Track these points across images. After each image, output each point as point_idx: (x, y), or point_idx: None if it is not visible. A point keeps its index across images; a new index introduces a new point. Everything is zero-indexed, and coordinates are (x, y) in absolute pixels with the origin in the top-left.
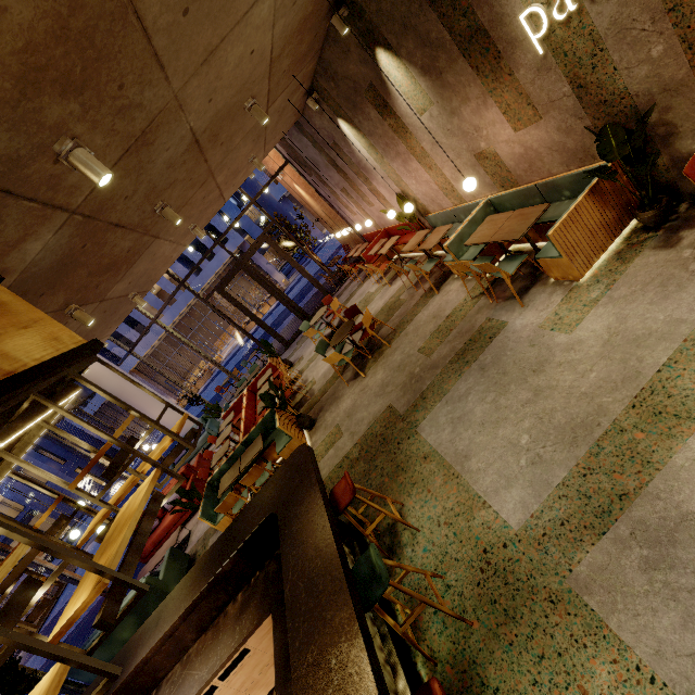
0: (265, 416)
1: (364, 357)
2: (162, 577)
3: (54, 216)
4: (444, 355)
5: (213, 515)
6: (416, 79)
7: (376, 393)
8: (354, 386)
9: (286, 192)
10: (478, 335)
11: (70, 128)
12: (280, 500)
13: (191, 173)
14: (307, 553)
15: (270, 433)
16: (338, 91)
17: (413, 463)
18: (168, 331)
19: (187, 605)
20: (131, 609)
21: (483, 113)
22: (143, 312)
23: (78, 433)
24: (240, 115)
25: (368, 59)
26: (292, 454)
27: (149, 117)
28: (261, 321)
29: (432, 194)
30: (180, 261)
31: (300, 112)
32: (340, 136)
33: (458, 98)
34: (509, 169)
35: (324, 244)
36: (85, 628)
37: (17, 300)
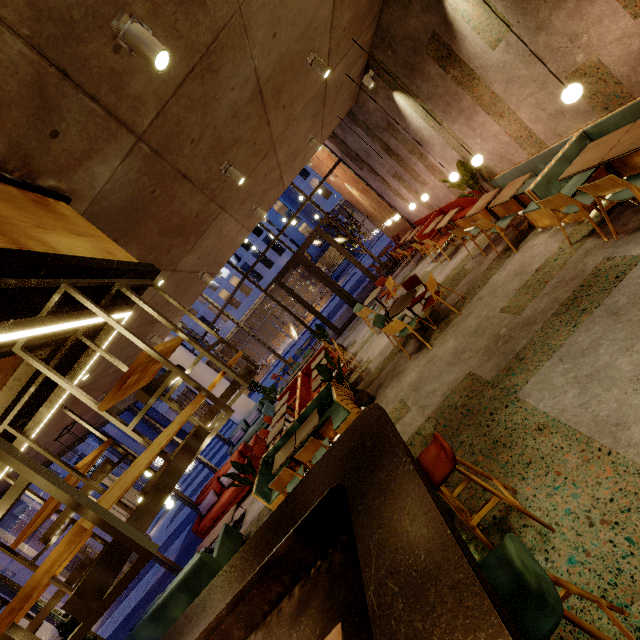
0: (320, 391)
1: (427, 330)
2: (215, 554)
3: (120, 136)
4: (542, 309)
5: (267, 492)
6: (491, 3)
7: (448, 362)
8: (418, 358)
9: (335, 206)
10: (593, 278)
11: (128, 2)
12: (348, 467)
13: (255, 135)
14: (398, 538)
15: (326, 410)
16: (395, 59)
17: (520, 436)
18: (233, 321)
19: (235, 591)
20: (185, 586)
21: (585, 10)
22: (213, 303)
23: (161, 419)
24: (302, 74)
25: (432, 2)
26: (359, 416)
27: (213, 29)
28: (314, 310)
29: (501, 150)
30: (245, 271)
31: (354, 98)
32: (395, 112)
33: (548, 4)
34: (619, 80)
35: (370, 249)
36: (150, 597)
37: (80, 218)
